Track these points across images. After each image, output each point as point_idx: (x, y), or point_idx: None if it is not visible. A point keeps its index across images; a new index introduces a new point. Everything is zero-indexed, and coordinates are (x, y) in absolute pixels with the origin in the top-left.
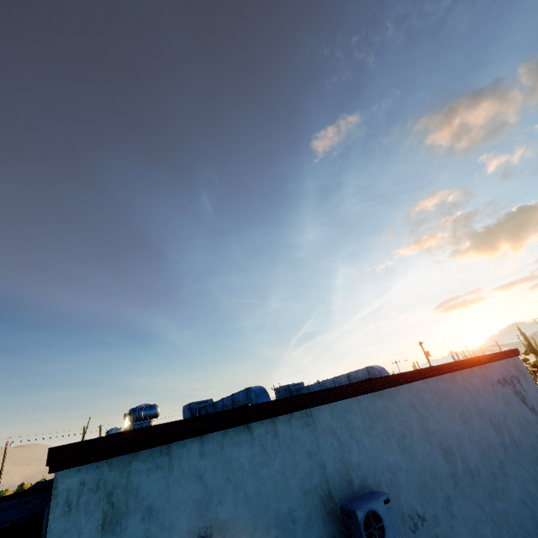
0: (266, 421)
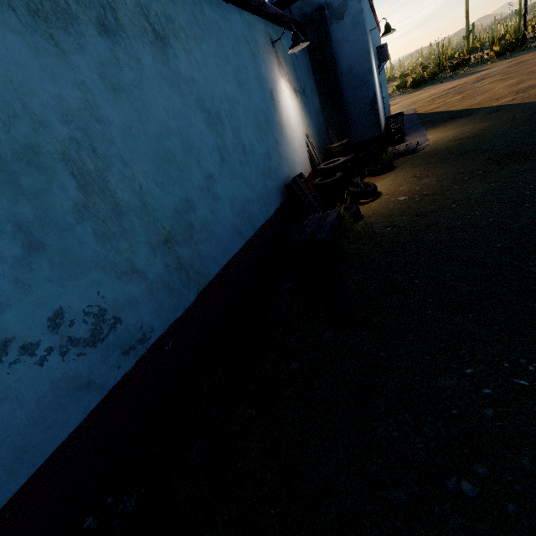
0: None
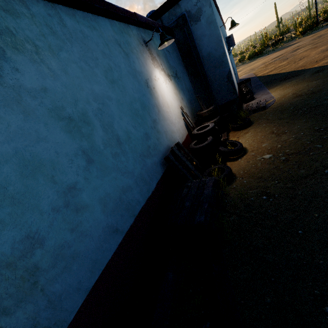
0: (214, 3)
